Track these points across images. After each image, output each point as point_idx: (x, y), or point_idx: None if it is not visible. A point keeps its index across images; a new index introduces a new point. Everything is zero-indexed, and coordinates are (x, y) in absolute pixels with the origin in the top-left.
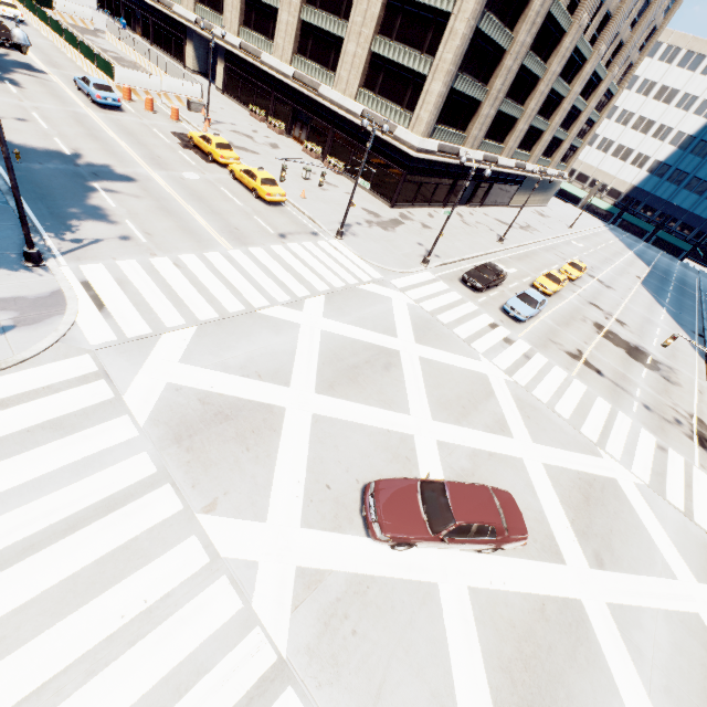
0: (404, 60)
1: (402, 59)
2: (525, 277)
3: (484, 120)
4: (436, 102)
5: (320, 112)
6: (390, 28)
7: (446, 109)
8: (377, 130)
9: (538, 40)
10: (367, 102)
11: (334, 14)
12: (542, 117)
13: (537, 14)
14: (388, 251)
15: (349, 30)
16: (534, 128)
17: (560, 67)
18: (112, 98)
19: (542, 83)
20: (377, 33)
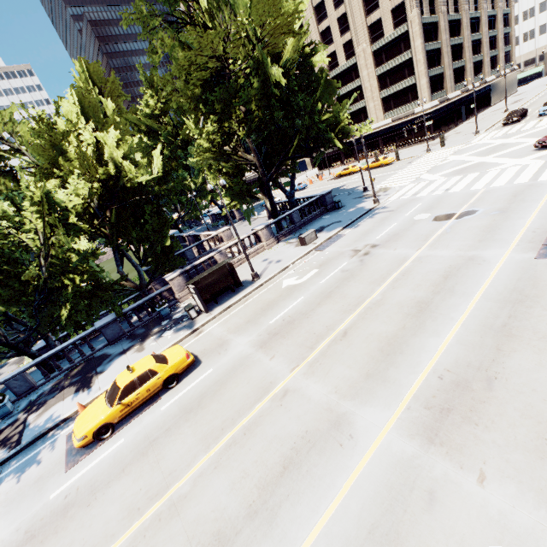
0: (400, 88)
1: (398, 88)
2: (539, 108)
3: (449, 78)
4: (427, 86)
5: (369, 138)
6: (385, 85)
7: (431, 87)
8: (404, 119)
9: (450, 33)
10: (390, 115)
11: (355, 103)
12: (476, 55)
13: (444, 26)
14: (454, 143)
15: (366, 101)
16: (475, 63)
17: (469, 31)
18: (304, 185)
19: (465, 43)
20: (379, 92)
